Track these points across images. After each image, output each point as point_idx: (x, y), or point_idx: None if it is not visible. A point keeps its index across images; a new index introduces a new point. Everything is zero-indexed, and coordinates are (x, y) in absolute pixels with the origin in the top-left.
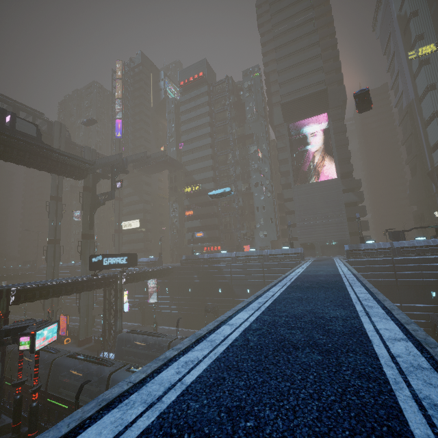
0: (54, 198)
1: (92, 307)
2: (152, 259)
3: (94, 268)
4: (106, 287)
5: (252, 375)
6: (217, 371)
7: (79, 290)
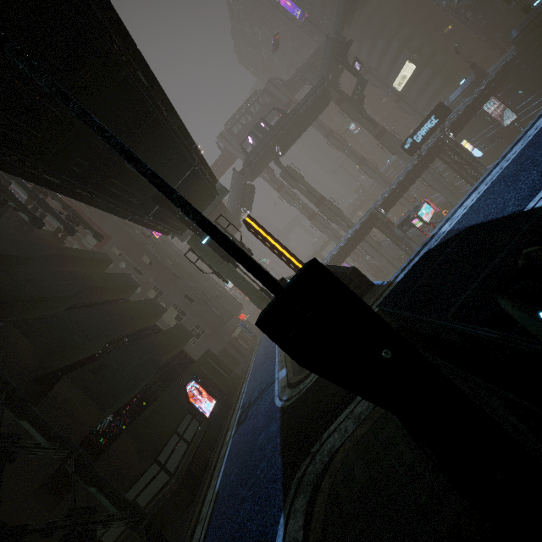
0: (327, 135)
1: (442, 178)
2: (466, 82)
3: (413, 152)
4: (438, 155)
5: (541, 141)
6: (522, 152)
7: (418, 175)
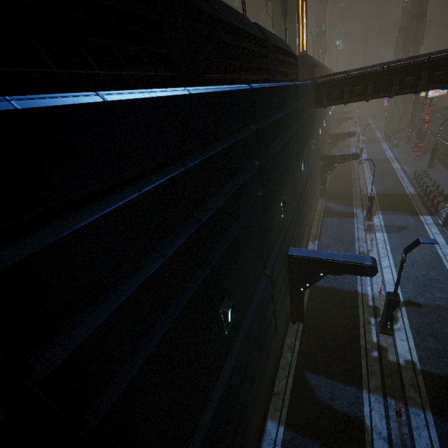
0: None
1: None
2: None
3: None
4: None
5: None
6: None
7: None
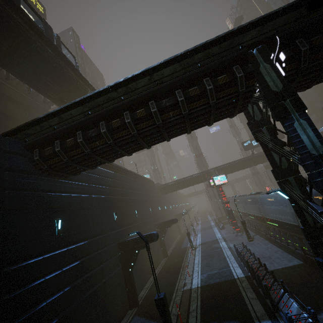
0: (231, 126)
1: None
2: (321, 129)
3: (247, 149)
4: None
5: None
6: None
7: (249, 164)
